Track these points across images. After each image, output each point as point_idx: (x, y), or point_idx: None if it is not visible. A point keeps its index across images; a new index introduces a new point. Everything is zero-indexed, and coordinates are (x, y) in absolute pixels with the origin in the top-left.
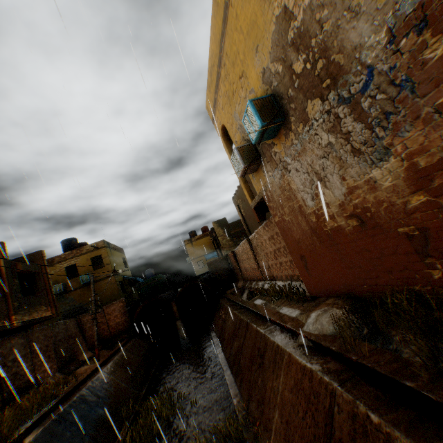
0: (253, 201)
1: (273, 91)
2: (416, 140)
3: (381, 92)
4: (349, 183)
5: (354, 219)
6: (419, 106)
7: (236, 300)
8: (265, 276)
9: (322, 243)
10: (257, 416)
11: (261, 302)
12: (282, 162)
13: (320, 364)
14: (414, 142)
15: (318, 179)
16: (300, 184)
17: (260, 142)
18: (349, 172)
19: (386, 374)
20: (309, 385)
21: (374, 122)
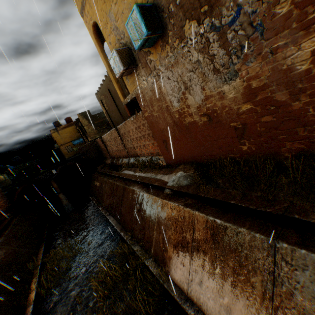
0: (126, 99)
1: (154, 2)
2: (255, 70)
3: (243, 29)
4: (207, 92)
5: (206, 117)
6: (263, 47)
7: (109, 173)
8: (130, 154)
9: (180, 132)
10: (140, 237)
11: (128, 172)
12: (156, 70)
13: (183, 202)
14: (254, 70)
15: (185, 87)
16: (169, 89)
17: (141, 50)
18: (209, 85)
19: (221, 200)
20: (177, 214)
21: (233, 52)
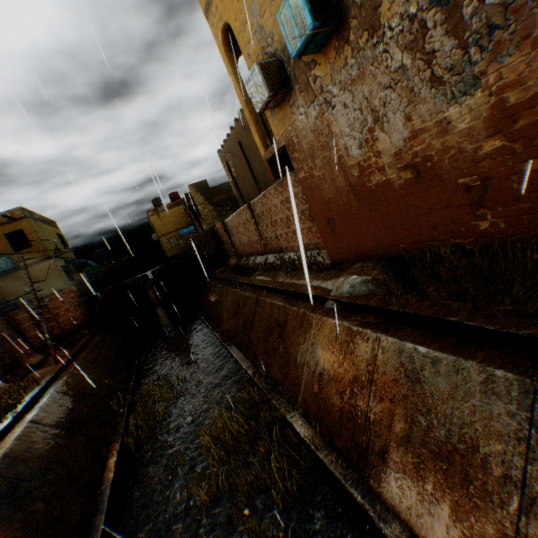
0: (268, 150)
1: None
2: (515, 70)
3: None
4: (415, 124)
5: (410, 171)
6: (534, 22)
7: (233, 279)
8: (269, 249)
9: (360, 203)
10: (280, 379)
11: (265, 278)
12: (325, 93)
13: (358, 320)
14: (512, 72)
15: (374, 119)
16: (345, 126)
17: (301, 58)
18: (420, 109)
19: (430, 316)
20: (347, 340)
21: (471, 40)
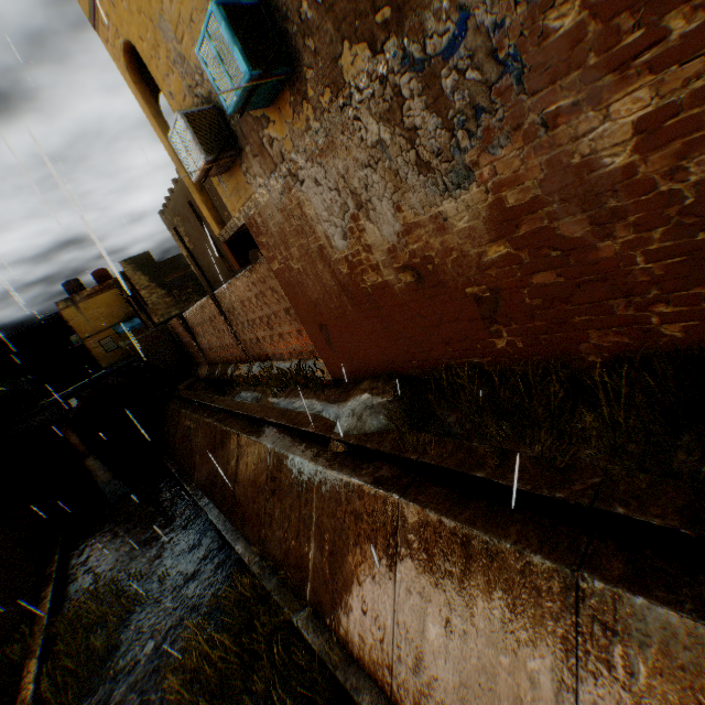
0: (224, 229)
1: None
2: (511, 165)
3: (477, 68)
4: (407, 216)
5: (410, 273)
6: (525, 111)
7: (204, 401)
8: (251, 355)
9: (356, 307)
10: (281, 558)
11: (250, 397)
12: (287, 161)
13: (370, 475)
14: (508, 166)
15: (357, 204)
16: (322, 208)
17: (243, 114)
18: (410, 198)
19: (455, 469)
20: (359, 504)
21: (457, 121)
